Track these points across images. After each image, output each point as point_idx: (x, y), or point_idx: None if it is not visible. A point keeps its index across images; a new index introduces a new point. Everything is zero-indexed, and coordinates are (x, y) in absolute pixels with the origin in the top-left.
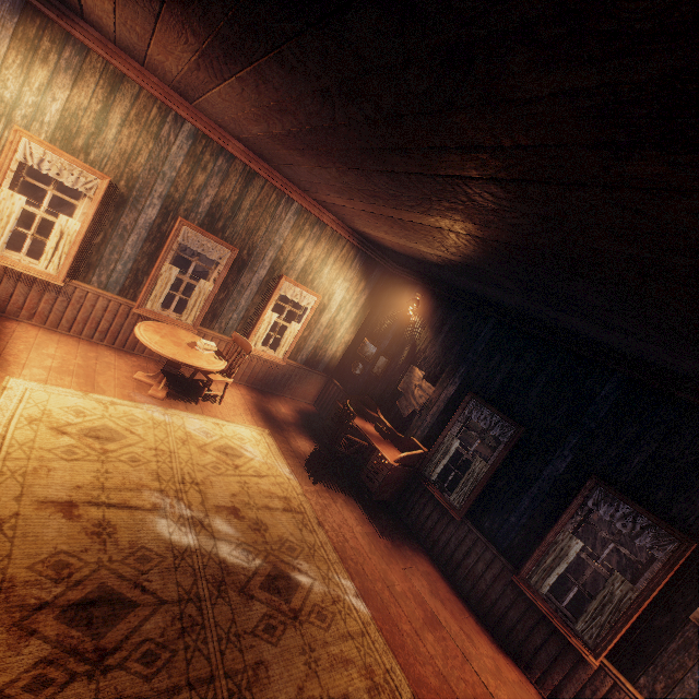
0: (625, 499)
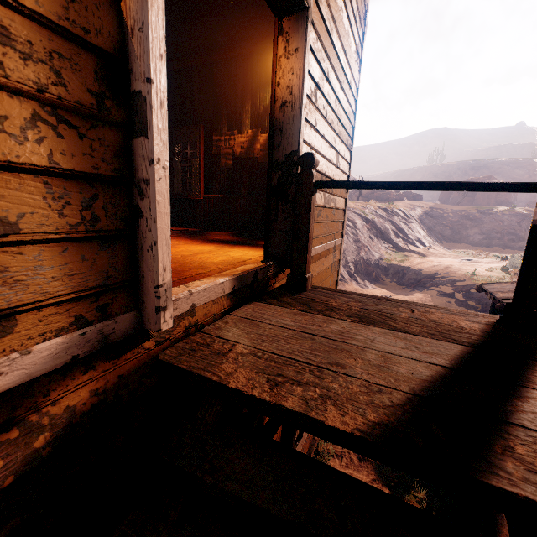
0: (180, 128)
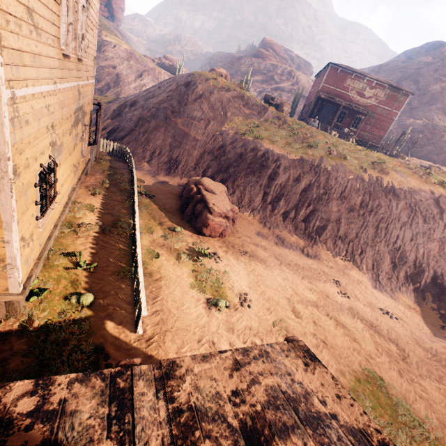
0: None
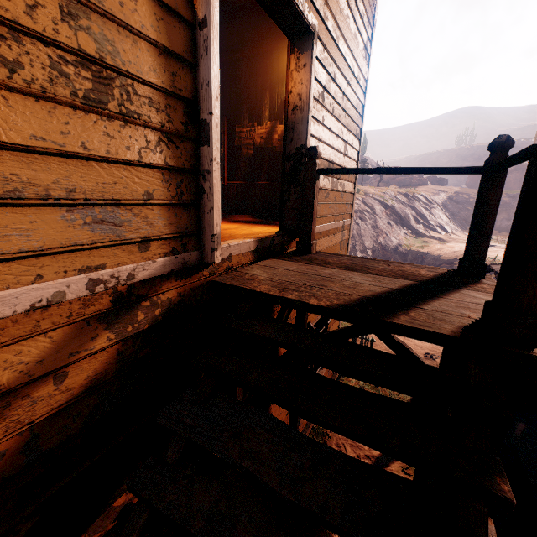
0: None
